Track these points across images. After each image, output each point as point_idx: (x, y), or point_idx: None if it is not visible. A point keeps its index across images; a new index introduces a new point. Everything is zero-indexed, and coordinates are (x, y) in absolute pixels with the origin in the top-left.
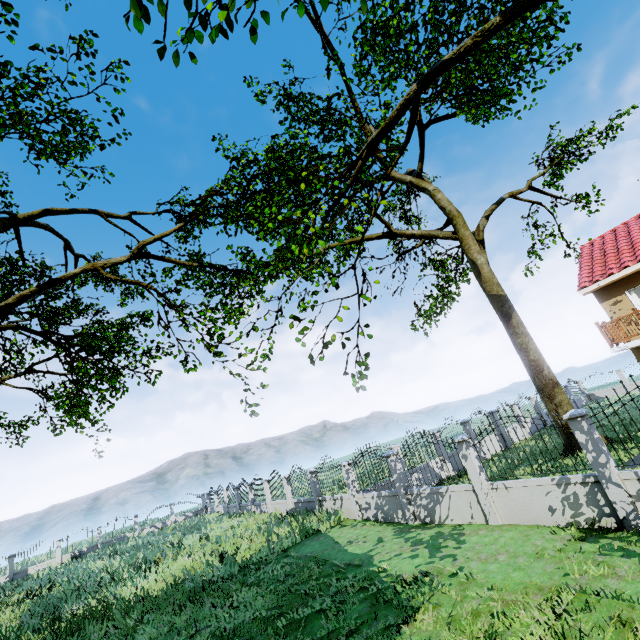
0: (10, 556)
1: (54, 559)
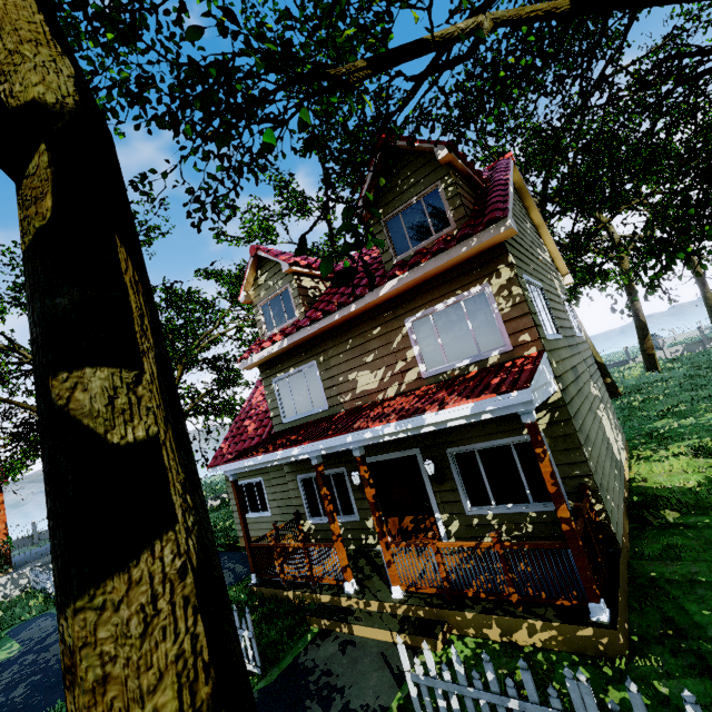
0: None
1: None
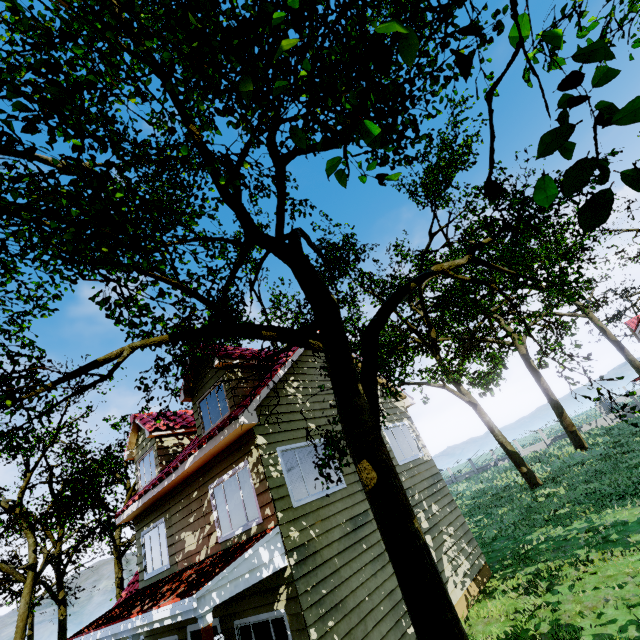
0: None
1: None
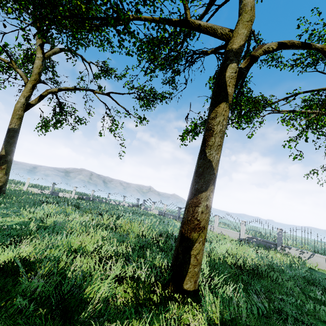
0: (53, 183)
1: (71, 194)
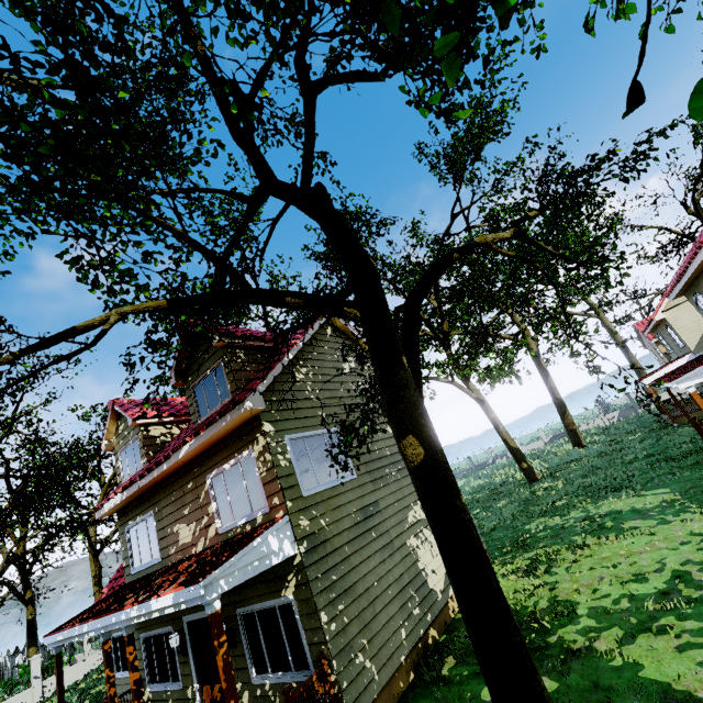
0: None
1: None
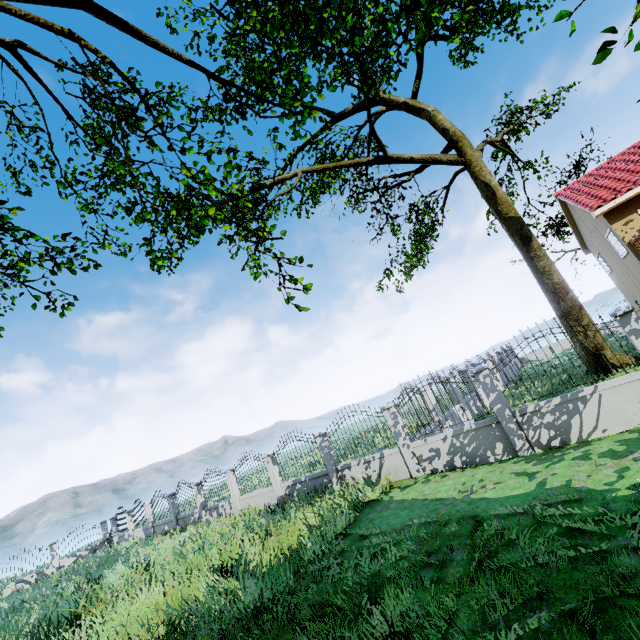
0: None
1: None
